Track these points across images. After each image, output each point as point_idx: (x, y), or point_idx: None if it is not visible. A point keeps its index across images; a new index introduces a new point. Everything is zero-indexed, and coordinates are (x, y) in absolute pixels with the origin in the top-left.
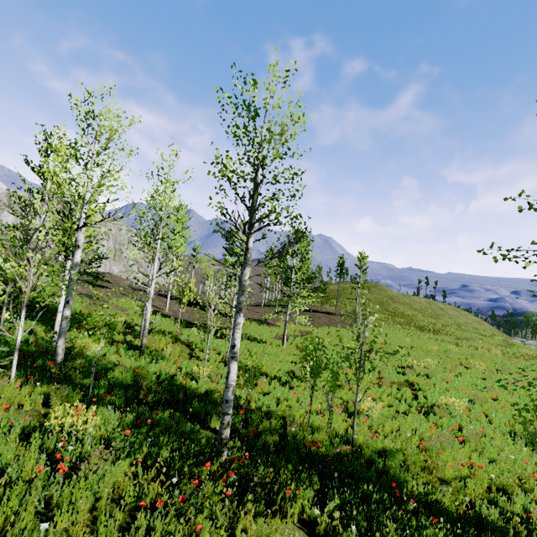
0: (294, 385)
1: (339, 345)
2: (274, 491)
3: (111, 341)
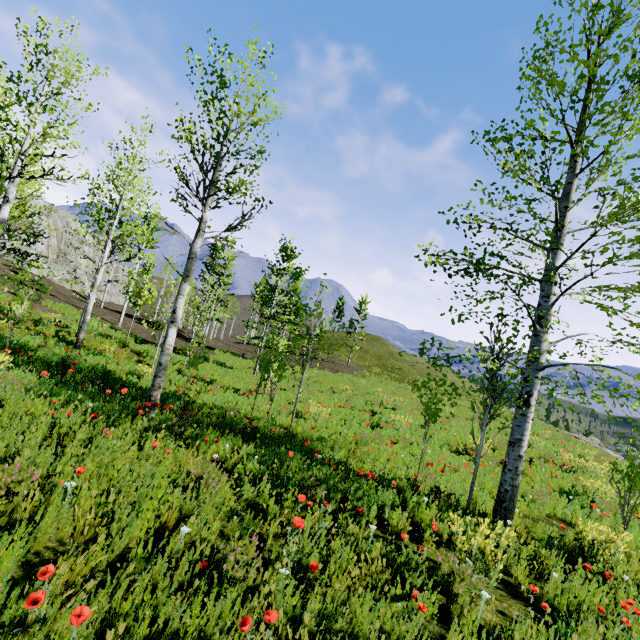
0: (251, 396)
1: (318, 382)
2: (193, 436)
3: (37, 332)
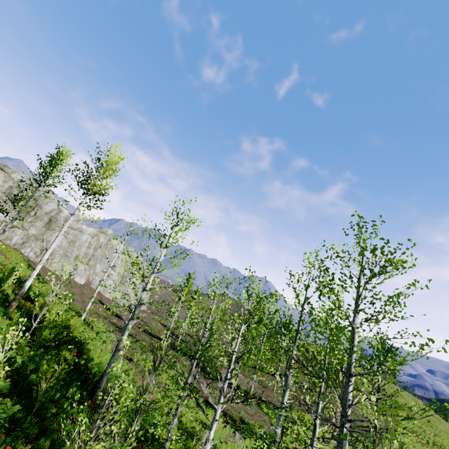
0: None
1: None
2: None
3: None
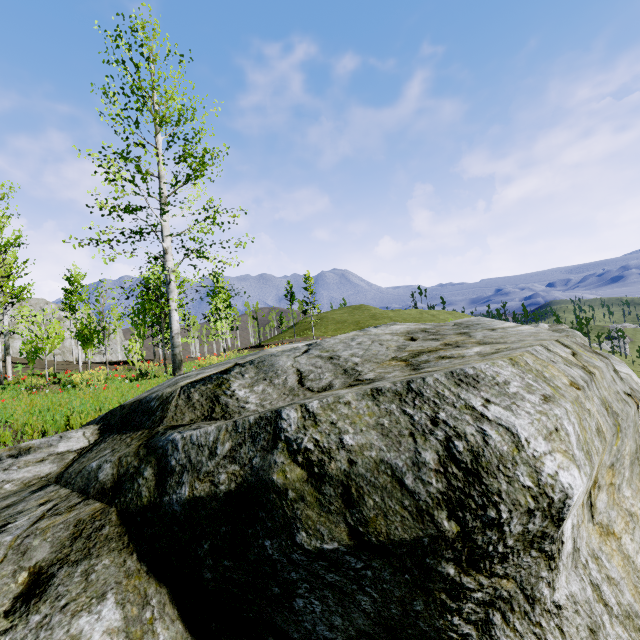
0: None
1: None
2: None
3: None
